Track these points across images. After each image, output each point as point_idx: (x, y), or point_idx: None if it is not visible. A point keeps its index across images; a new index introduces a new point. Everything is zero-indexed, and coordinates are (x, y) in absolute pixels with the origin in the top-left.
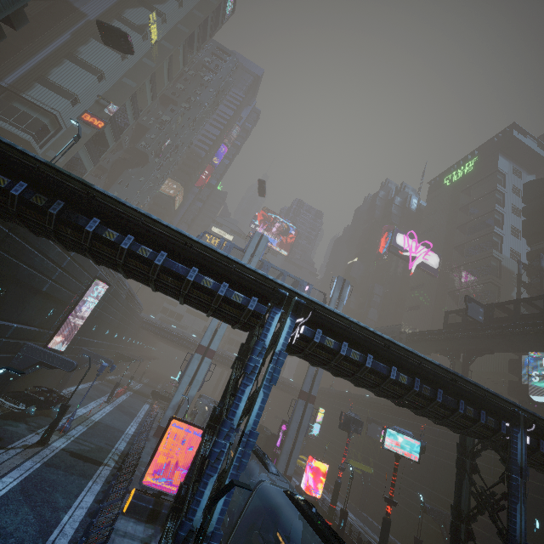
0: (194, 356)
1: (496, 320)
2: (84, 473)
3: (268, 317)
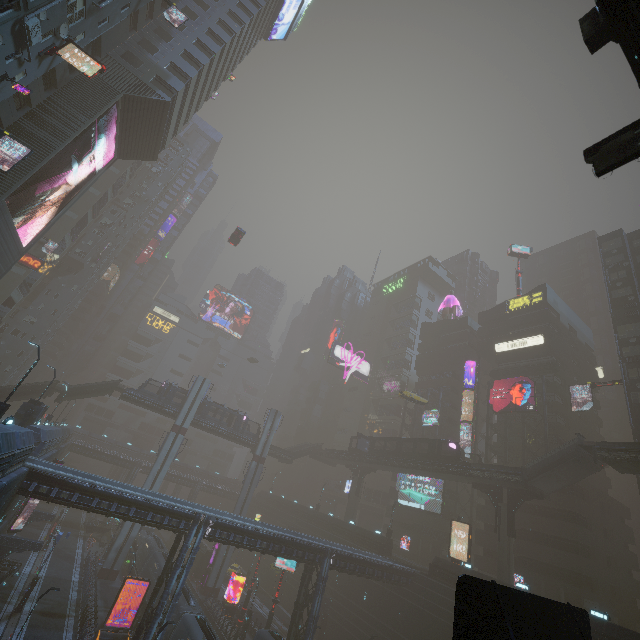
0: None
1: (375, 451)
2: (57, 626)
3: (191, 528)
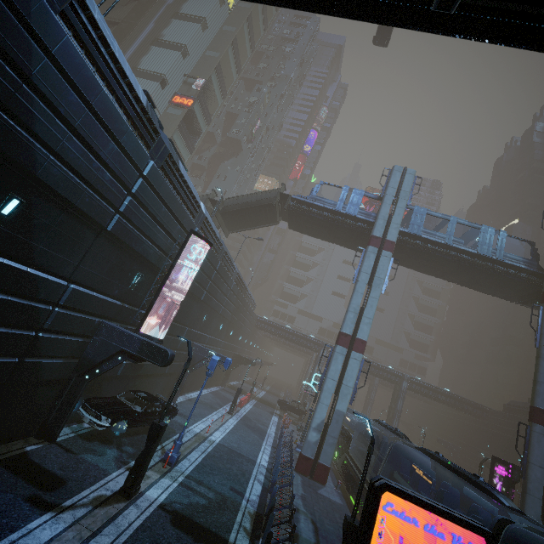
0: (335, 350)
1: None
2: None
3: None
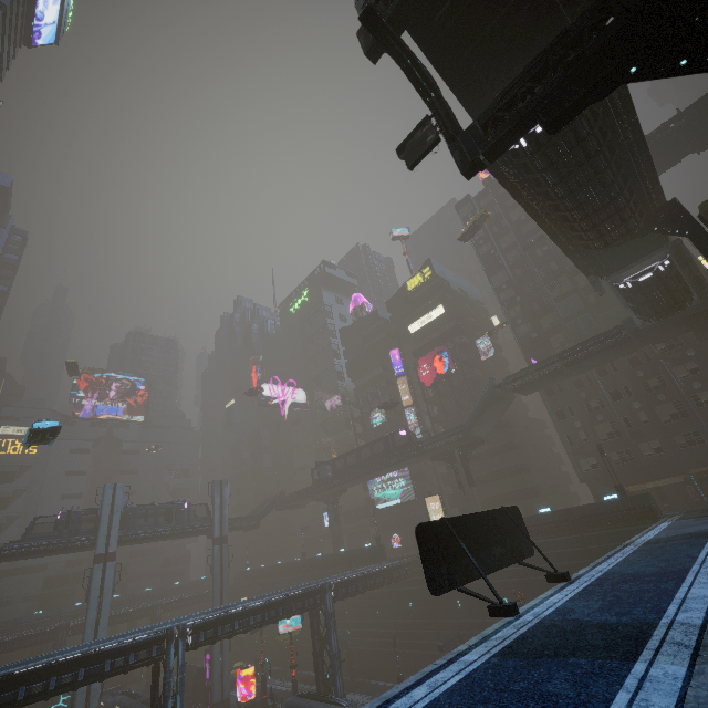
0: None
1: (338, 472)
2: None
3: (167, 650)
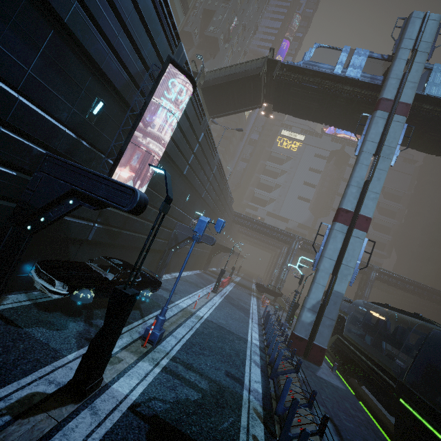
0: (333, 228)
1: None
2: None
3: None
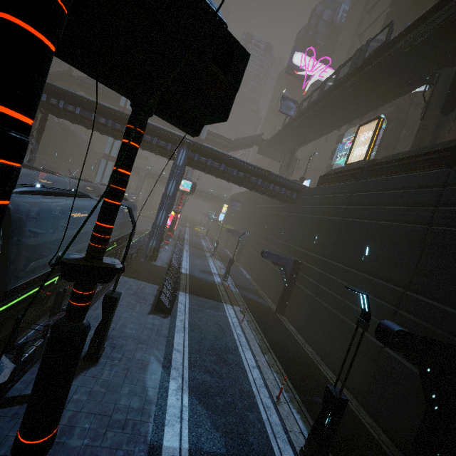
0: (101, 161)
1: (300, 113)
2: None
3: None
